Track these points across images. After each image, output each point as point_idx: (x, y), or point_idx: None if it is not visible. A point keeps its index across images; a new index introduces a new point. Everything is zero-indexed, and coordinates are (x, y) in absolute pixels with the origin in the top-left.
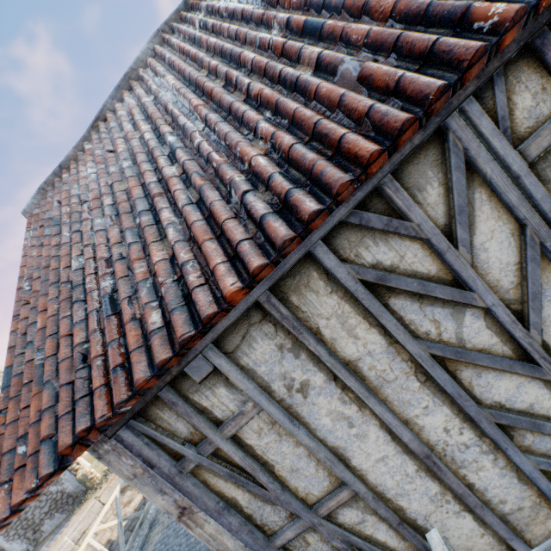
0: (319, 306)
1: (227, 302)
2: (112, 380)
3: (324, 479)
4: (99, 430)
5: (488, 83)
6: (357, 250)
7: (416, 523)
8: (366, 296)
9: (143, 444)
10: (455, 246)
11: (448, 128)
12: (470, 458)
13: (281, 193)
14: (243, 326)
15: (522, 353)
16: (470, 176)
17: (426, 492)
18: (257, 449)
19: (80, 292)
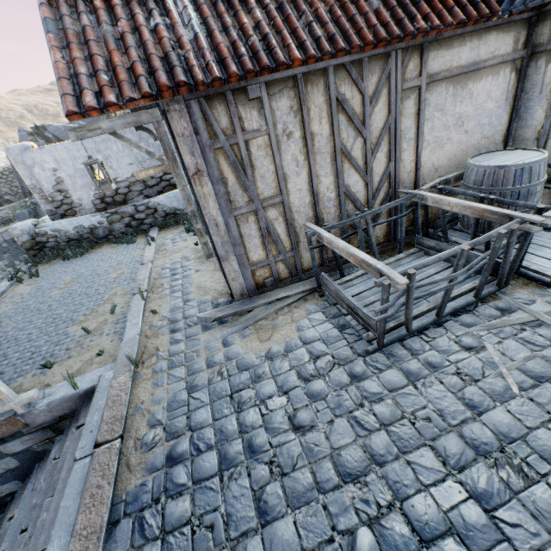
0: (316, 98)
1: (293, 62)
2: (211, 65)
3: (272, 189)
4: (191, 89)
5: (407, 50)
6: (341, 83)
7: (296, 229)
8: (335, 105)
9: (200, 117)
10: (369, 107)
11: (390, 56)
12: (329, 206)
13: (331, 33)
14: (282, 85)
15: (365, 168)
16: (386, 82)
17: (307, 216)
18: (253, 157)
19: (156, 5)
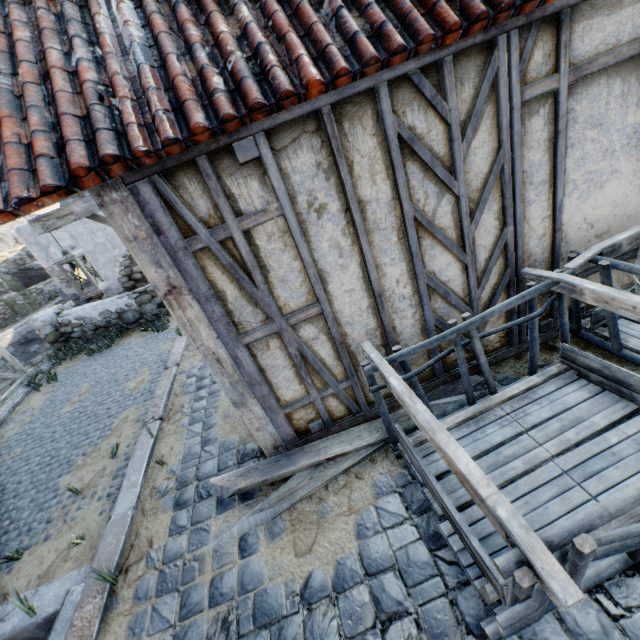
0: (361, 142)
1: (307, 89)
2: (159, 118)
3: (303, 296)
4: (127, 165)
5: (529, 28)
6: (406, 108)
7: (350, 348)
8: (396, 149)
9: (159, 207)
10: (461, 141)
11: (496, 45)
12: (402, 308)
13: (376, 22)
14: (297, 130)
15: (460, 241)
16: (491, 92)
17: (366, 326)
18: (262, 252)
19: (81, 29)
